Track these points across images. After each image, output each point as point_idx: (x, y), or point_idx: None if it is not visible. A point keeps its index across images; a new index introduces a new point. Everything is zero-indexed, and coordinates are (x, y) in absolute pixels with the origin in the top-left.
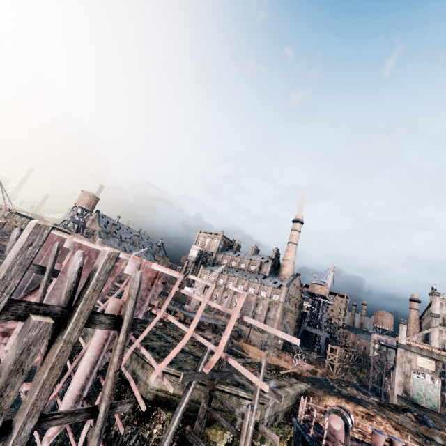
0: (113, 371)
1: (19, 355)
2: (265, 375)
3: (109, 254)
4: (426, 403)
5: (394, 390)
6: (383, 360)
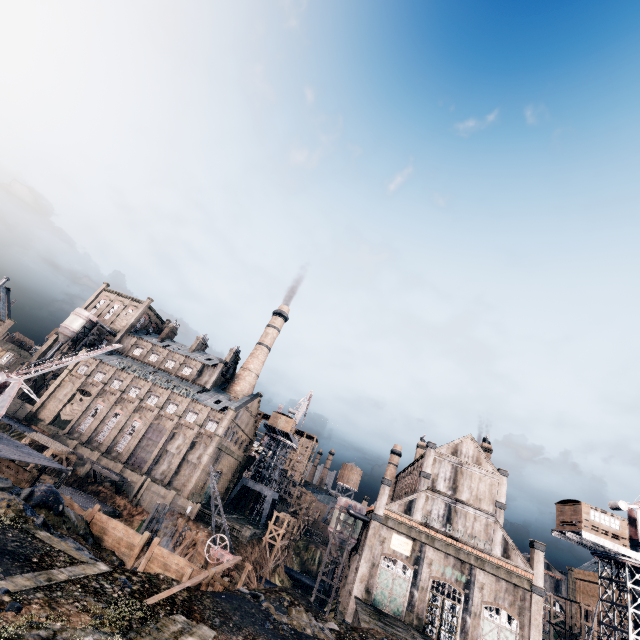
0: None
1: None
2: (84, 633)
3: None
4: (389, 607)
5: (354, 589)
6: (347, 538)
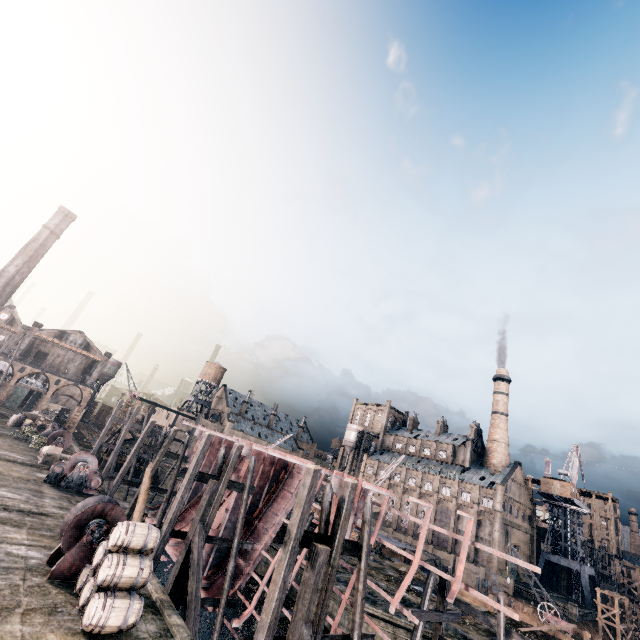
0: (360, 599)
1: (316, 576)
2: None
3: (351, 485)
4: None
5: None
6: None
